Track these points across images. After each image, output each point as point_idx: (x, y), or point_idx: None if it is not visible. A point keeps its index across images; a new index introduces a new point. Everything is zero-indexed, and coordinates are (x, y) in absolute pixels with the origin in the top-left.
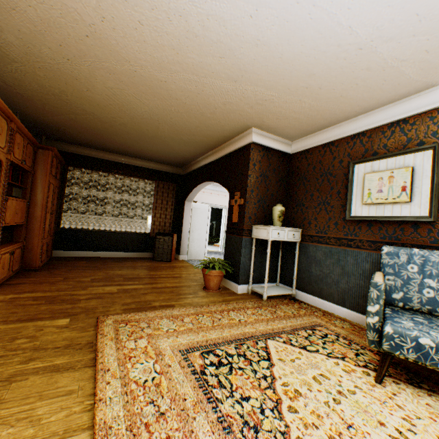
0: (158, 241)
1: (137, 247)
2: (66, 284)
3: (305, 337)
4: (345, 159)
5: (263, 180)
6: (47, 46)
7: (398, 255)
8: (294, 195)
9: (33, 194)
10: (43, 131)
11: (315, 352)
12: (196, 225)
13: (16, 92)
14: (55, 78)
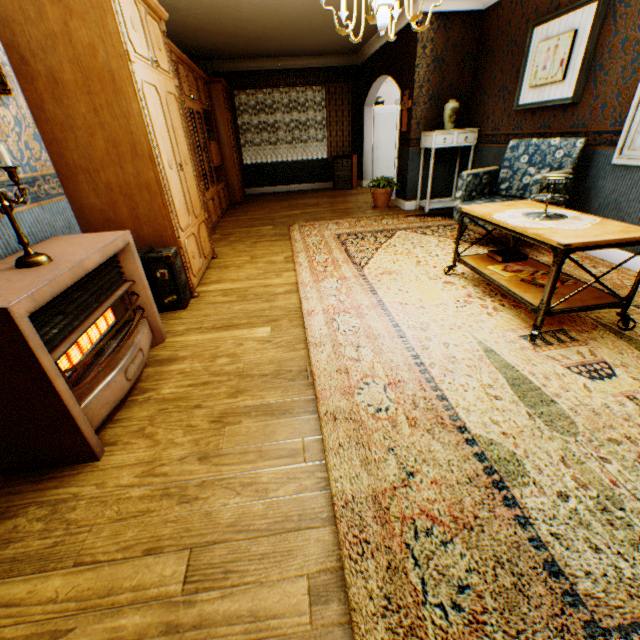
0: (337, 168)
1: (316, 177)
2: (264, 212)
3: (433, 231)
4: (531, 18)
5: (436, 67)
6: None
7: (518, 149)
8: (479, 81)
9: (219, 135)
10: (203, 56)
11: (431, 236)
12: (381, 140)
13: (182, 32)
14: (210, 13)
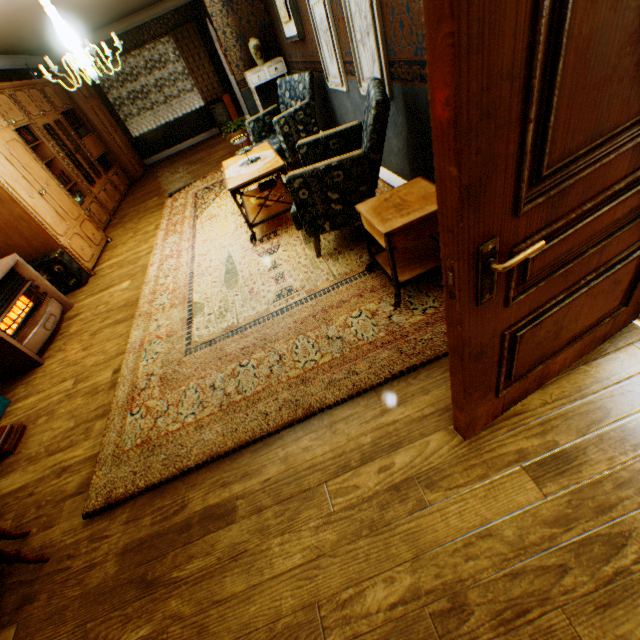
0: (215, 113)
1: (204, 127)
2: (157, 182)
3: None
4: None
5: (229, 11)
6: (4, 27)
7: (282, 87)
8: (268, 12)
9: (92, 125)
10: (46, 50)
11: None
12: None
13: (11, 48)
14: (21, 31)
